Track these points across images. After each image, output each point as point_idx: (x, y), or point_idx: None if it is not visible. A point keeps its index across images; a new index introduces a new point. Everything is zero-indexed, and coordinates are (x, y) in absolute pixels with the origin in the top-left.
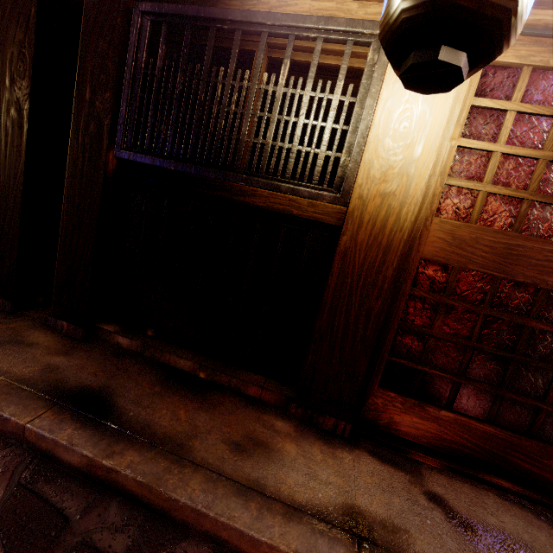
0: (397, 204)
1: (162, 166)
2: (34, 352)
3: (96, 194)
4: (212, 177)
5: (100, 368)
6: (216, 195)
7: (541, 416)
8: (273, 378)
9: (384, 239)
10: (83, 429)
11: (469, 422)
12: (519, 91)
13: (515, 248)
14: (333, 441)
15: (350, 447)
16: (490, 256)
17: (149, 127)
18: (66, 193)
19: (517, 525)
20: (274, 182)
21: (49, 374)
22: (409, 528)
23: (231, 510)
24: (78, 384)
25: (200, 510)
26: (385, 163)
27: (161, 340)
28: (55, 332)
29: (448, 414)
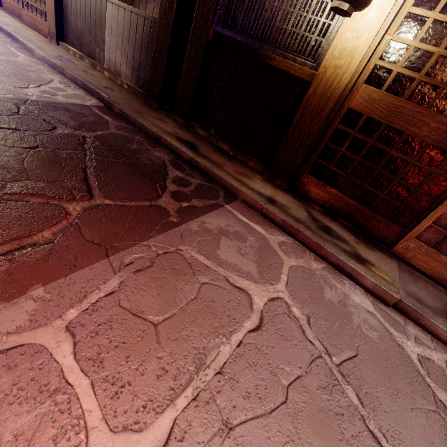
0: (341, 73)
1: (234, 38)
2: (170, 126)
3: (201, 51)
4: (257, 47)
5: (192, 138)
6: (256, 58)
7: (378, 199)
8: (262, 162)
9: (329, 93)
10: (189, 150)
11: (343, 197)
12: (441, 4)
13: (399, 108)
14: (278, 188)
15: (284, 192)
16: (384, 111)
17: (232, 12)
18: (188, 49)
19: (338, 229)
20: (285, 53)
21: (176, 133)
22: (291, 209)
23: (231, 181)
24: (185, 139)
25: (222, 177)
26: (343, 48)
27: (216, 136)
28: (175, 122)
29: (335, 191)
